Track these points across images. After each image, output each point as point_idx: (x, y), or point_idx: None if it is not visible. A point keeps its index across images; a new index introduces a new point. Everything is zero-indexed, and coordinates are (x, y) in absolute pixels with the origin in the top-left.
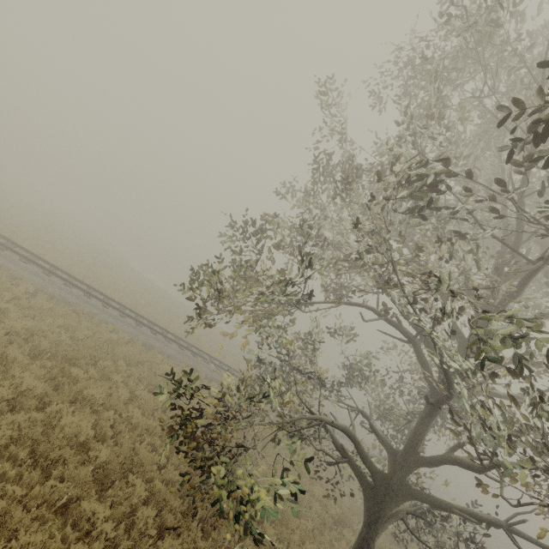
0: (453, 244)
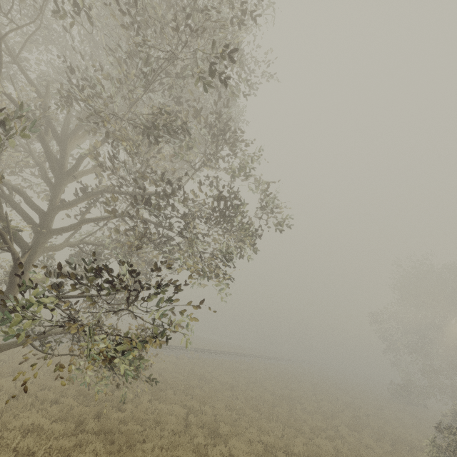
0: None
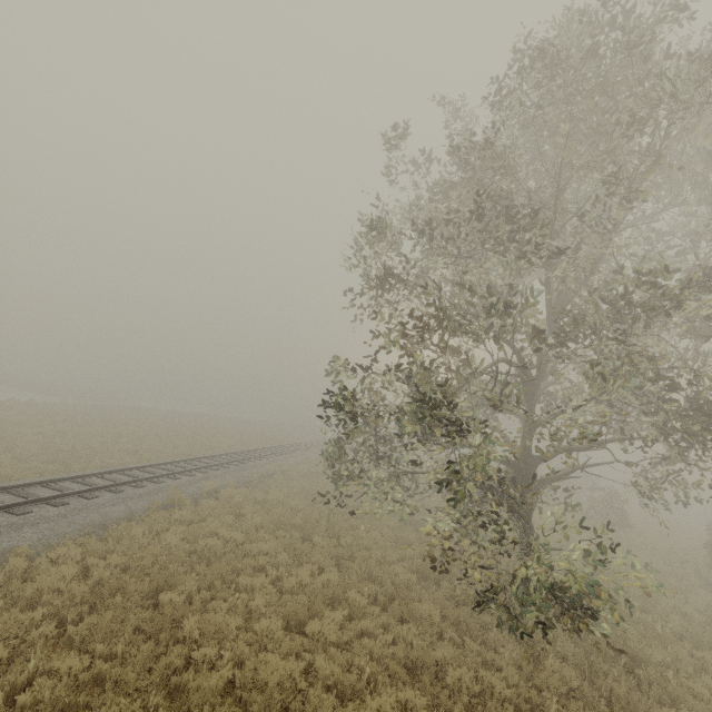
0: (649, 317)
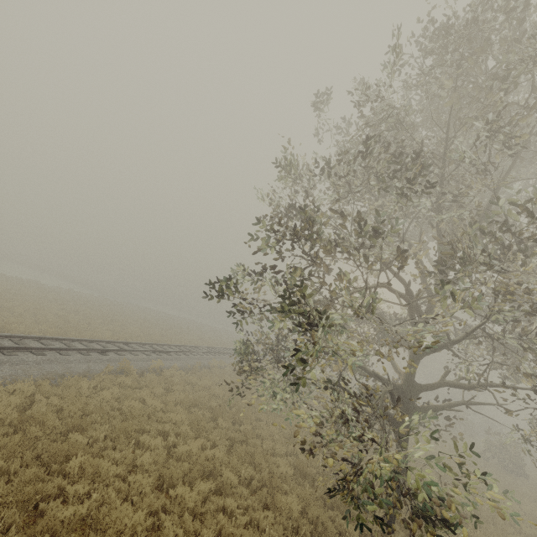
0: (528, 257)
